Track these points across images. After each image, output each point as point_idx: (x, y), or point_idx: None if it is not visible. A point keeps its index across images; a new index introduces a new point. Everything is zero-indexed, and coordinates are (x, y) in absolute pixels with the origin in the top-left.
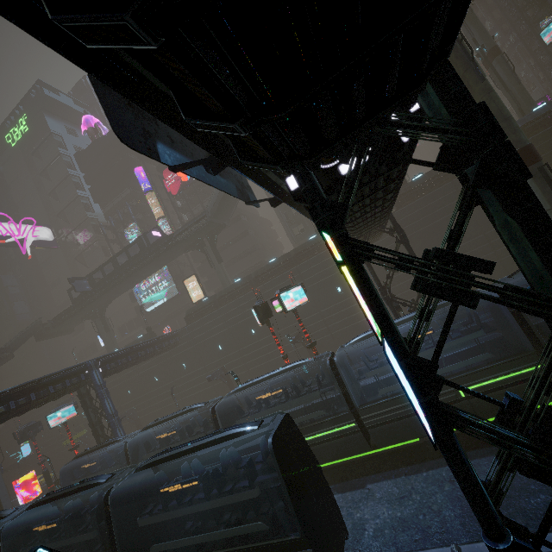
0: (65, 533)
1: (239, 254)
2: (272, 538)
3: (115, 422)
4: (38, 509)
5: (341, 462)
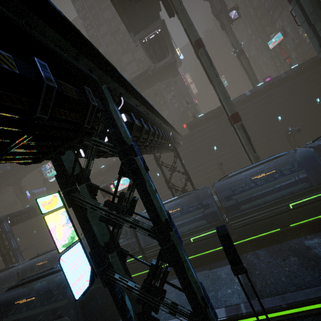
0: None
1: None
2: None
3: (17, 253)
4: None
5: (137, 275)
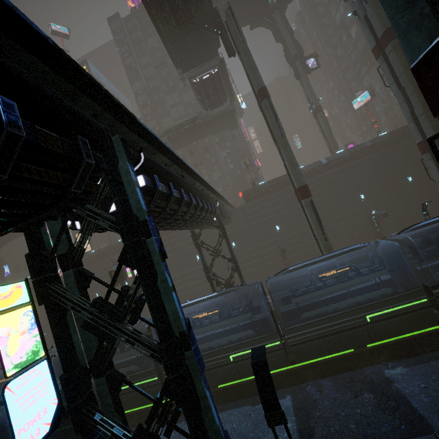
0: None
1: None
2: None
3: None
4: None
5: (149, 407)
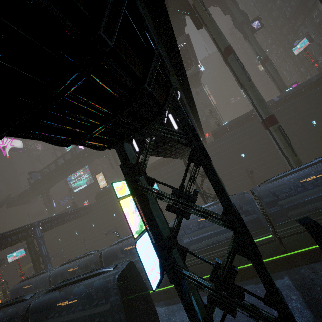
0: None
1: None
2: None
3: (47, 259)
4: None
5: (170, 287)
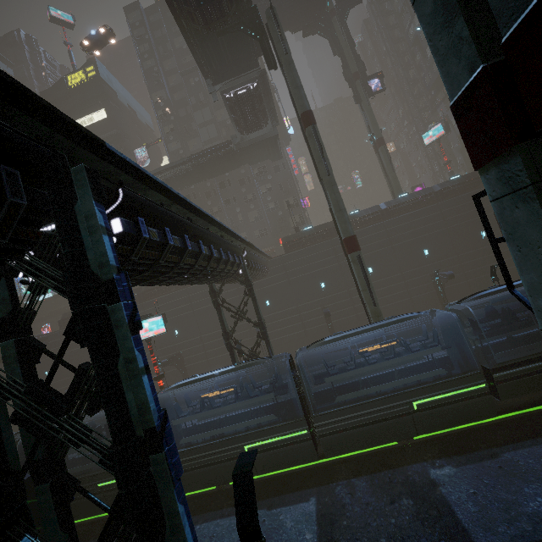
0: None
1: None
2: None
3: None
4: None
5: None
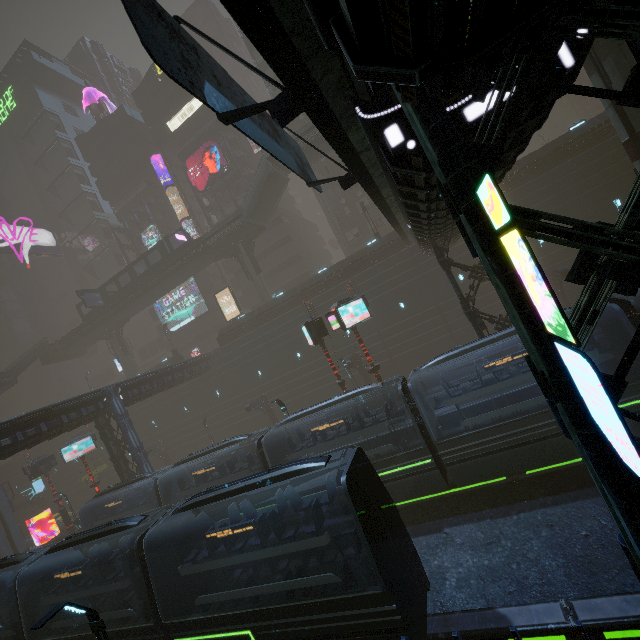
0: (93, 581)
1: (280, 263)
2: (346, 592)
3: (140, 456)
4: (58, 553)
5: (410, 503)
